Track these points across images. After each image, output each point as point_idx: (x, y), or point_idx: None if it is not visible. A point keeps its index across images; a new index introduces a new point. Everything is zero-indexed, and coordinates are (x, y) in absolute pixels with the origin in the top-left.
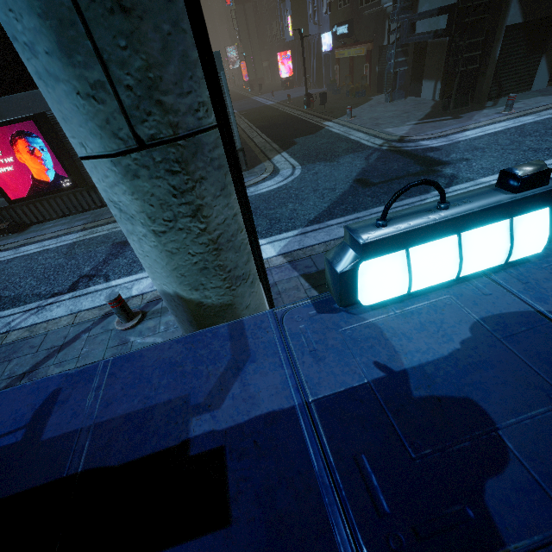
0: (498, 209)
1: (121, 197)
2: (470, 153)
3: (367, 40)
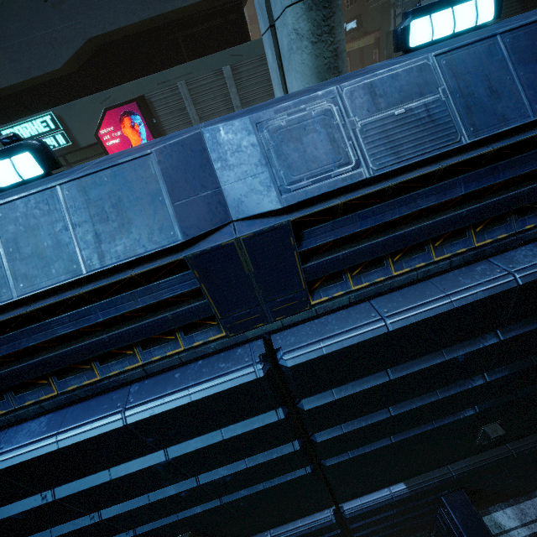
0: None
1: (301, 24)
2: None
3: (375, 30)
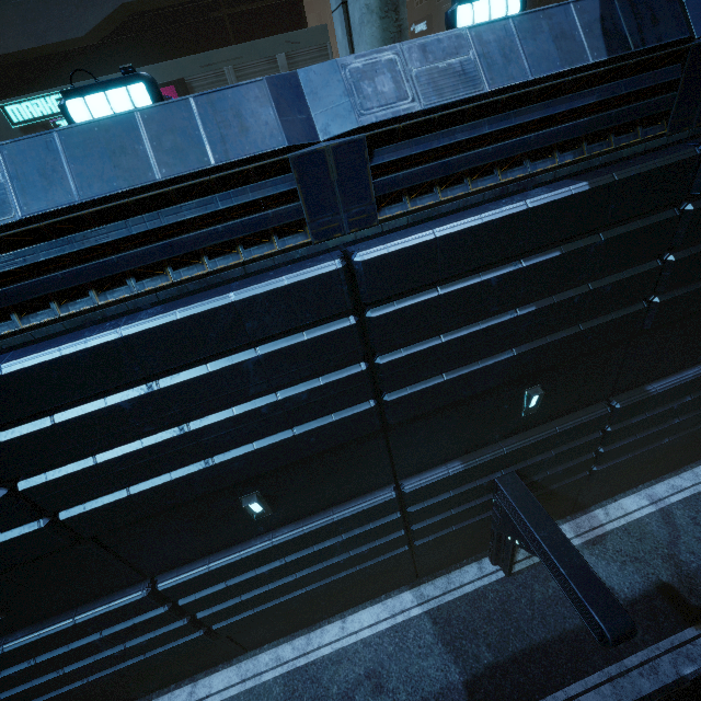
0: None
1: (371, 1)
2: None
3: None
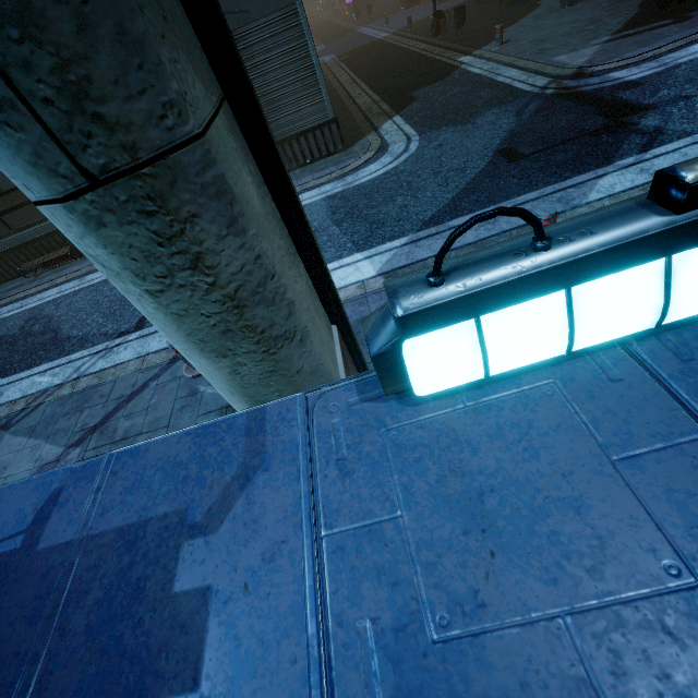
0: (641, 244)
1: (96, 250)
2: (695, 86)
3: None
